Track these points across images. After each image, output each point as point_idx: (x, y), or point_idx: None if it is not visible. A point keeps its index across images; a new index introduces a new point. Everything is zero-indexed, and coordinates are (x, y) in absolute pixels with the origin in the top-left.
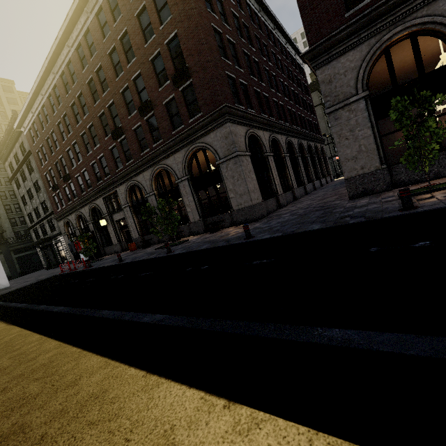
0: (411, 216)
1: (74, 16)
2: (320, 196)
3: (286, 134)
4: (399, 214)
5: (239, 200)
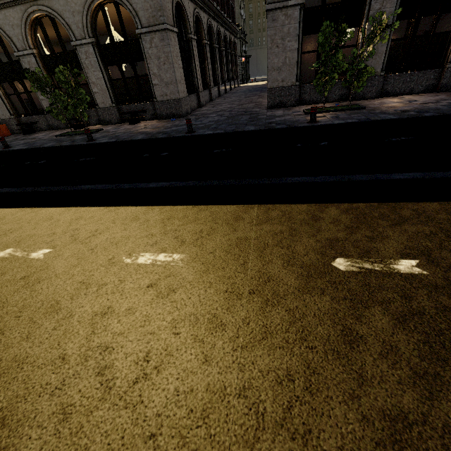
0: (315, 127)
1: None
2: (236, 101)
3: (208, 13)
4: (308, 125)
5: (164, 89)
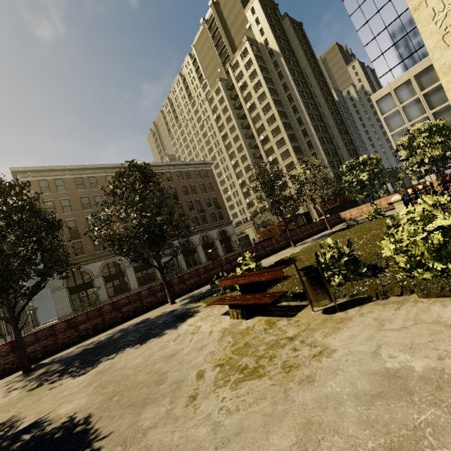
0: None
1: None
2: None
3: None
4: None
5: None
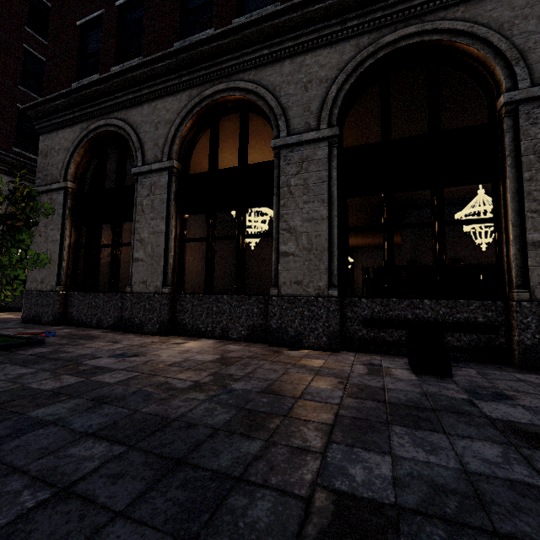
0: None
1: None
2: None
3: None
4: None
5: None
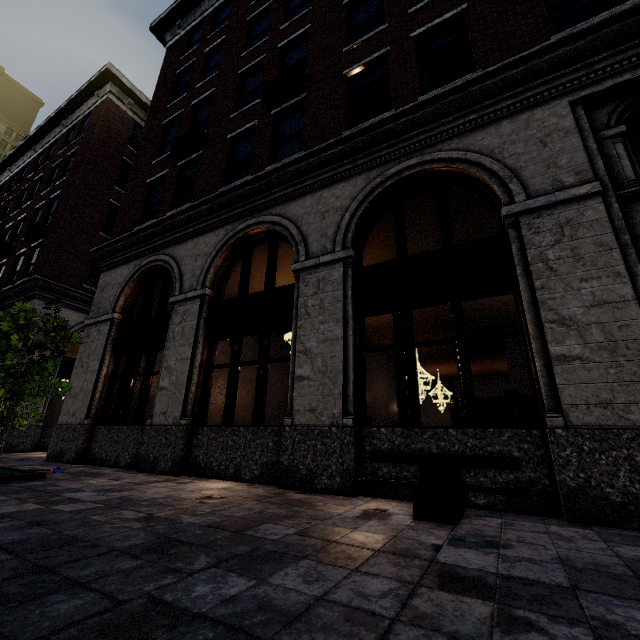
0: None
1: (22, 148)
2: None
3: None
4: None
5: None
